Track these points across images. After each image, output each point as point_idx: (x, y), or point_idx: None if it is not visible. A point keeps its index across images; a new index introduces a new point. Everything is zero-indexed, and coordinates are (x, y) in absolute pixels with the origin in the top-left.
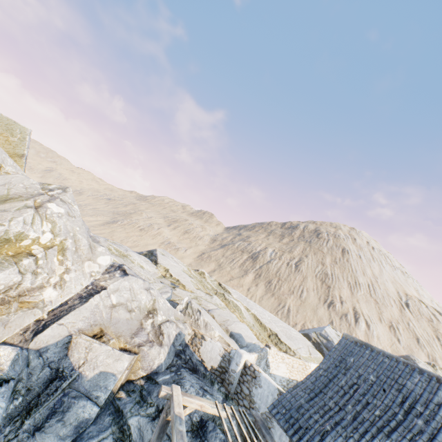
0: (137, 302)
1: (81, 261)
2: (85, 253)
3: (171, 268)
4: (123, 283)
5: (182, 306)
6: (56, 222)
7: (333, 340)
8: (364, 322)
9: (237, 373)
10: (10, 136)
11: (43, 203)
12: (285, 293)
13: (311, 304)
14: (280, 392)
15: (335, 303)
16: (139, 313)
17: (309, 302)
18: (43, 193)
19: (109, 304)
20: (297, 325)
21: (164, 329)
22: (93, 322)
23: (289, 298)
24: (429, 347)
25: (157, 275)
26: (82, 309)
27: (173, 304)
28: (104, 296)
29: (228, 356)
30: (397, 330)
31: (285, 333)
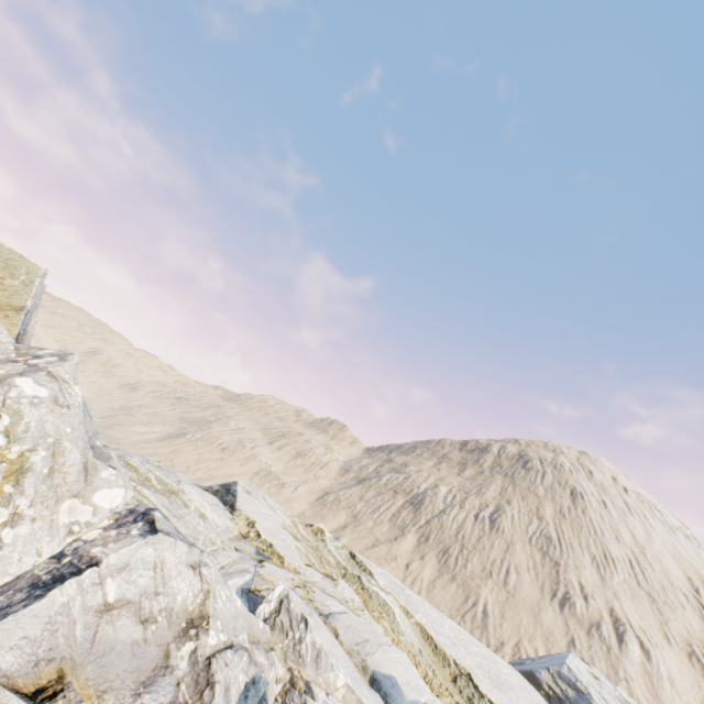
0: (167, 598)
1: (56, 498)
2: (69, 480)
3: (260, 520)
4: (143, 551)
5: (270, 608)
6: (24, 413)
7: (590, 690)
8: (636, 644)
9: None
10: (8, 277)
11: (7, 376)
12: (476, 576)
13: (526, 599)
14: None
15: (574, 599)
16: (167, 625)
17: (523, 594)
18: (15, 360)
19: (97, 604)
20: (504, 647)
21: (216, 671)
22: (45, 651)
23: (485, 586)
24: None
25: (231, 534)
26: (24, 617)
27: (253, 600)
28: (90, 583)
29: None
30: None
31: (487, 671)
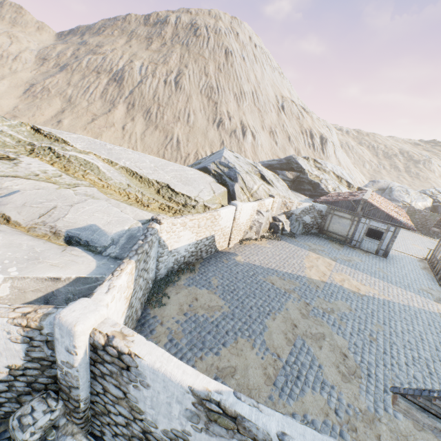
0: None
1: None
2: None
3: None
4: None
5: None
6: None
7: (235, 166)
8: (250, 135)
9: (81, 368)
10: None
11: None
12: (170, 122)
13: (200, 128)
14: (198, 400)
15: (225, 121)
16: None
17: (198, 126)
18: None
19: None
20: (190, 156)
21: None
22: None
23: (176, 127)
24: (296, 142)
25: None
26: None
27: None
28: None
29: (40, 337)
30: (275, 134)
31: (180, 178)
